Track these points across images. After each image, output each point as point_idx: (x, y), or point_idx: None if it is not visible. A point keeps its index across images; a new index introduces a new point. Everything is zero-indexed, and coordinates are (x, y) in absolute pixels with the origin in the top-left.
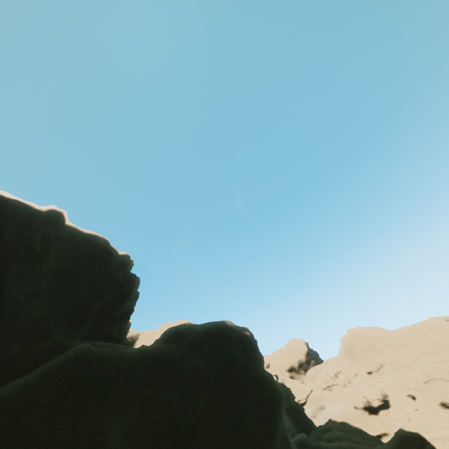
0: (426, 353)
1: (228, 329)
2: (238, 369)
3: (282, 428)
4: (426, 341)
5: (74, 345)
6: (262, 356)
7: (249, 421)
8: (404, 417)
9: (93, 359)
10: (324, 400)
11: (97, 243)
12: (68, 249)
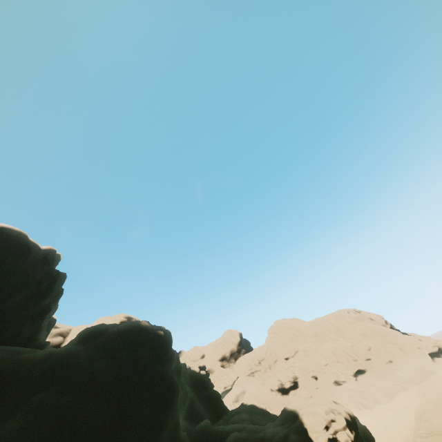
0: (330, 340)
1: (142, 329)
2: (141, 368)
3: (174, 419)
4: (331, 330)
5: None
6: (173, 353)
7: (138, 416)
8: (307, 395)
9: None
10: (247, 386)
11: (11, 237)
12: None
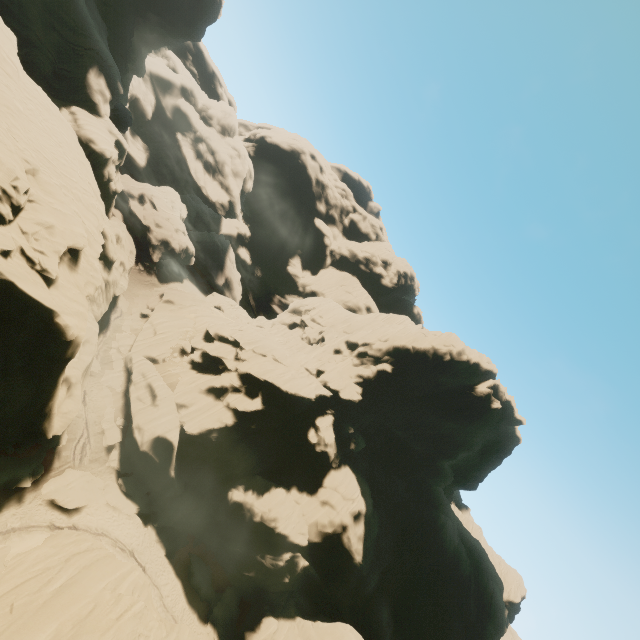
0: None
1: (502, 615)
2: None
3: None
4: None
5: (445, 502)
6: None
7: None
8: None
9: (448, 539)
10: None
11: (512, 442)
12: (495, 435)
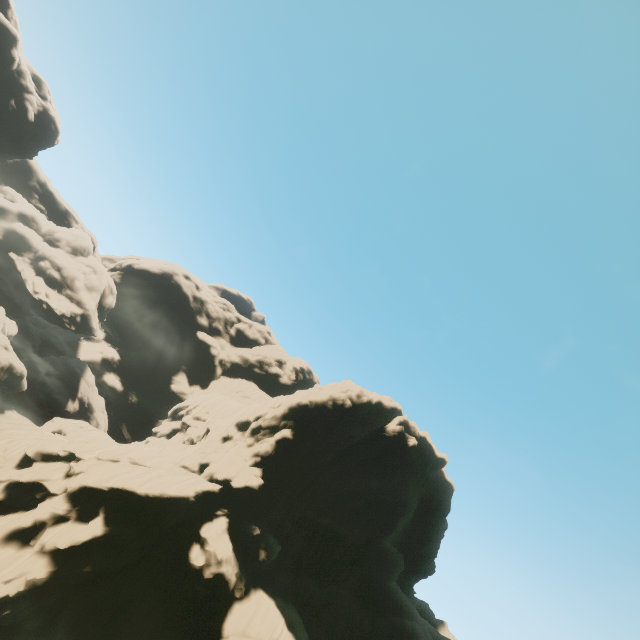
0: None
1: None
2: None
3: None
4: None
5: (405, 602)
6: None
7: None
8: None
9: None
10: None
11: (447, 491)
12: (428, 488)
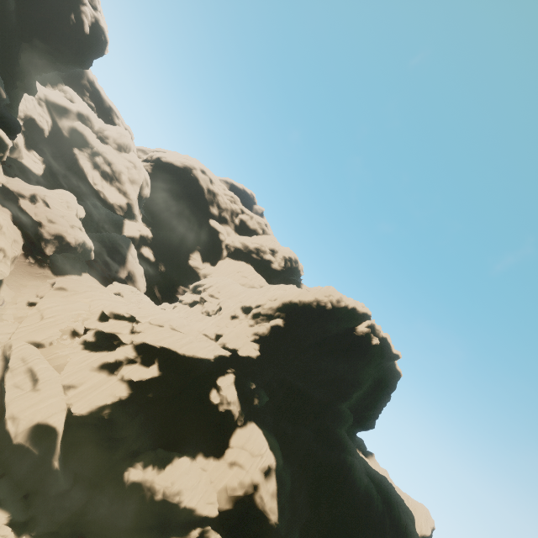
0: None
1: None
2: None
3: None
4: None
5: (349, 444)
6: None
7: None
8: None
9: (358, 479)
10: None
11: (395, 377)
12: (380, 373)
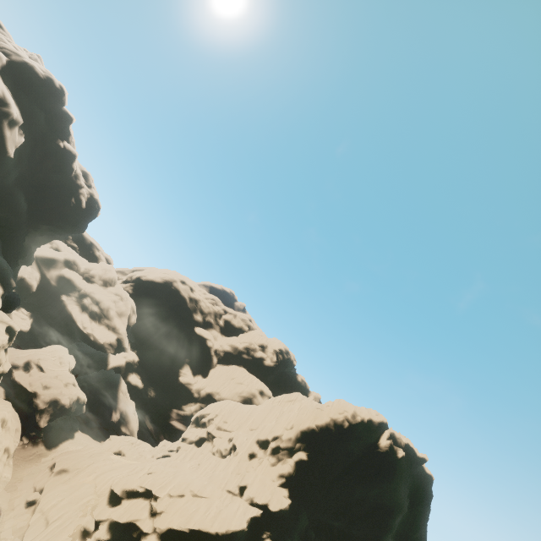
0: None
1: None
2: None
3: None
4: None
5: None
6: None
7: None
8: None
9: None
10: None
11: (428, 482)
12: (413, 482)
